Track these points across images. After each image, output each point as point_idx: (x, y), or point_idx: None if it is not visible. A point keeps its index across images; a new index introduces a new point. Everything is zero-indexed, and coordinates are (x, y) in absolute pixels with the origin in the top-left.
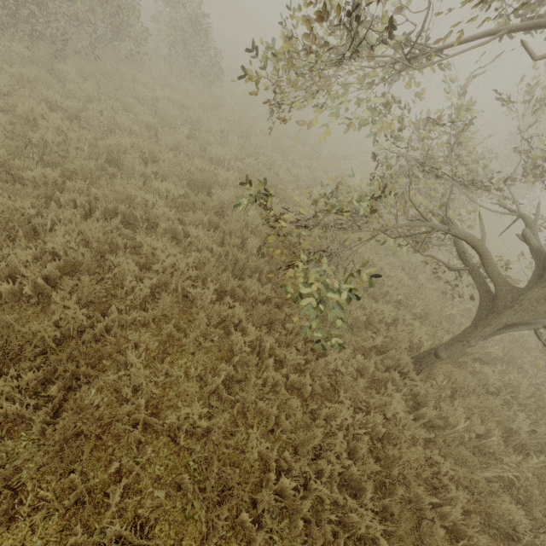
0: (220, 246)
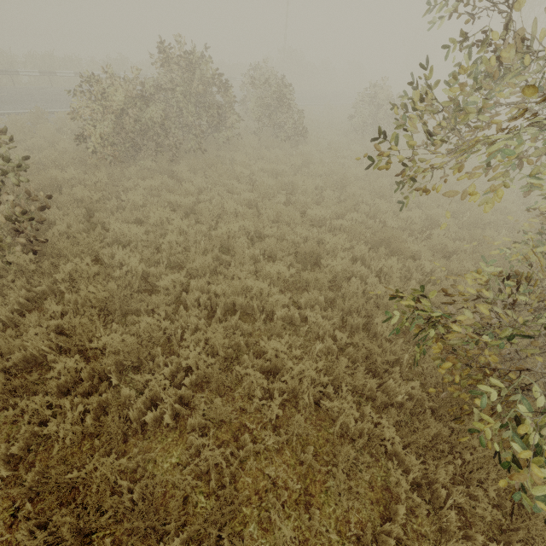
0: (340, 327)
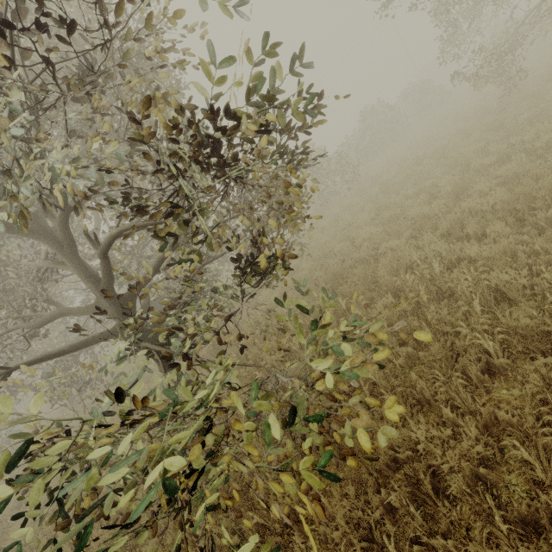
0: None
